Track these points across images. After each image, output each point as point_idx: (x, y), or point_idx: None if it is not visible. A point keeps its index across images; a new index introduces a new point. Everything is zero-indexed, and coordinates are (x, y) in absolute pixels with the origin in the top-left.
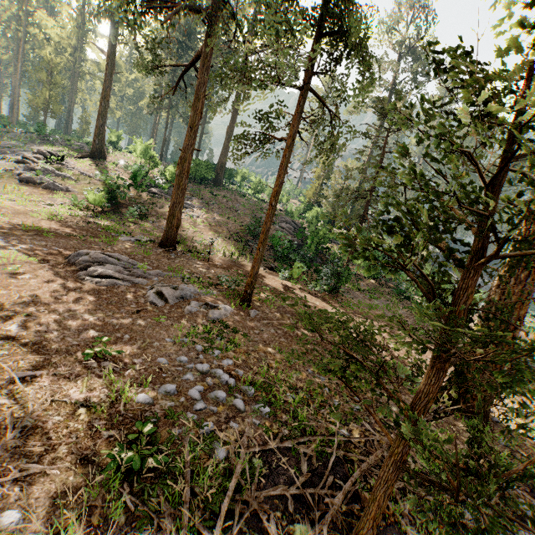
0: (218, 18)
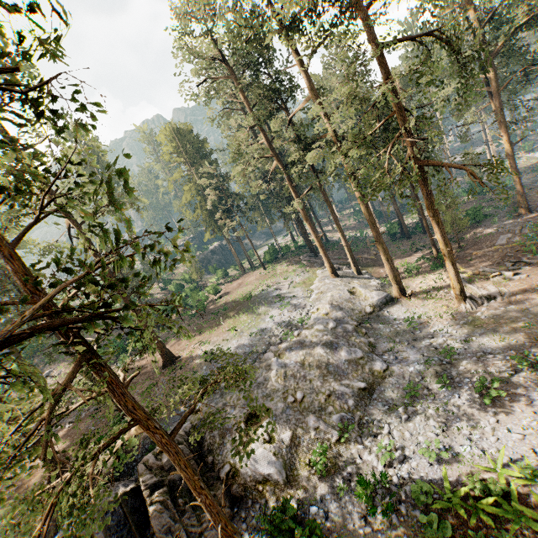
0: None
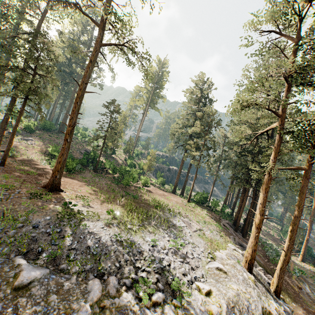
0: (25, 72)
